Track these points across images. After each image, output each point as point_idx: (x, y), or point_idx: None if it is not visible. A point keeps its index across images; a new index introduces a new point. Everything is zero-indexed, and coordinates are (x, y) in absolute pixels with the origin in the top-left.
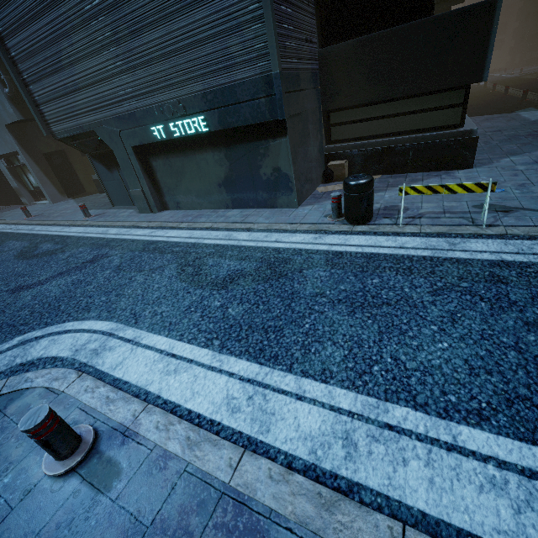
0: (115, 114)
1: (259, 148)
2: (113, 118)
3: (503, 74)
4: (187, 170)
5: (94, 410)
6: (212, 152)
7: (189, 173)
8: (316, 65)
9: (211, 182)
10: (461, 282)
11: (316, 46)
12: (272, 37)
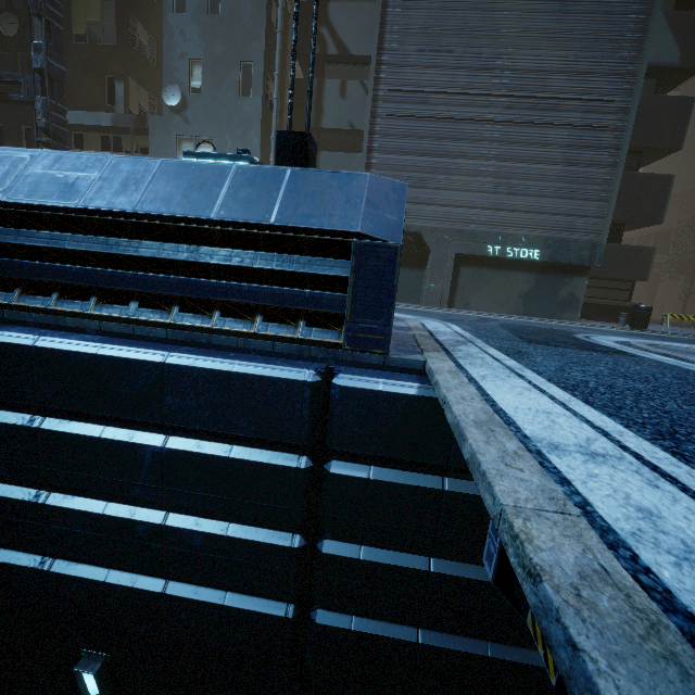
0: (456, 229)
1: (564, 279)
2: (452, 230)
3: None
4: (495, 281)
5: None
6: (525, 273)
7: (495, 283)
8: None
9: (512, 293)
10: None
11: None
12: (608, 227)
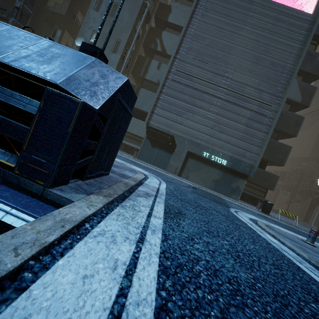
0: (191, 139)
1: (235, 178)
2: (189, 139)
3: None
4: (203, 169)
5: (296, 237)
6: (218, 170)
7: (203, 170)
8: None
9: (210, 178)
10: None
11: None
12: (260, 160)
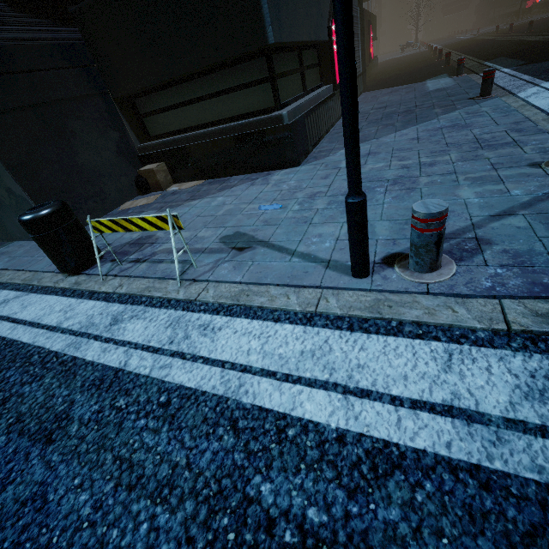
0: None
1: None
2: None
3: (463, 36)
4: None
5: None
6: None
7: None
8: (71, 32)
9: None
10: (4, 432)
11: (63, 5)
12: None
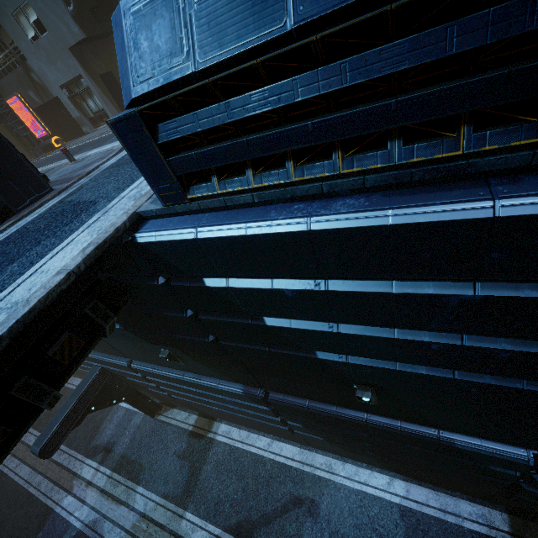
0: None
1: None
2: None
3: None
4: None
5: None
6: None
7: None
8: None
9: None
10: None
11: None
12: None
